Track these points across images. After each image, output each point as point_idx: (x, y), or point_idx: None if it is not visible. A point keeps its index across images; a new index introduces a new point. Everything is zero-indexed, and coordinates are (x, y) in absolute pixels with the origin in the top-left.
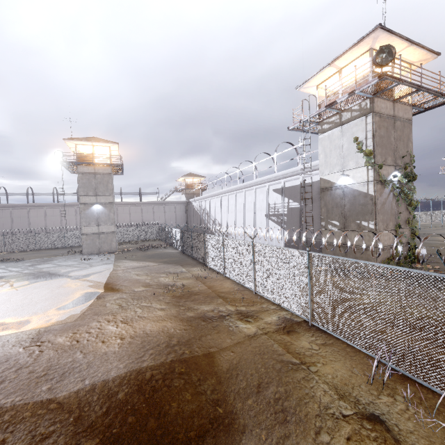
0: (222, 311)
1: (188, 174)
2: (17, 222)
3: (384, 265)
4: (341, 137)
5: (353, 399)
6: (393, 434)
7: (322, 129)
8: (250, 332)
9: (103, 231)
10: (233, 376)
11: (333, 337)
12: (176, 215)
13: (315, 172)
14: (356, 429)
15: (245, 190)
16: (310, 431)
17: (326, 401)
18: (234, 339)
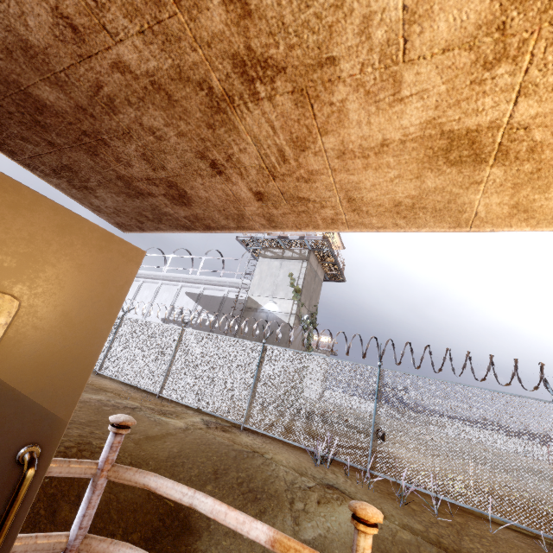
0: (123, 403)
1: None
2: None
3: (337, 359)
4: (280, 268)
5: (310, 475)
6: (347, 494)
7: (265, 255)
8: (180, 425)
9: None
10: (179, 463)
11: (268, 439)
12: None
13: (243, 290)
14: (322, 494)
15: (143, 280)
16: (284, 503)
17: (290, 478)
18: (162, 429)
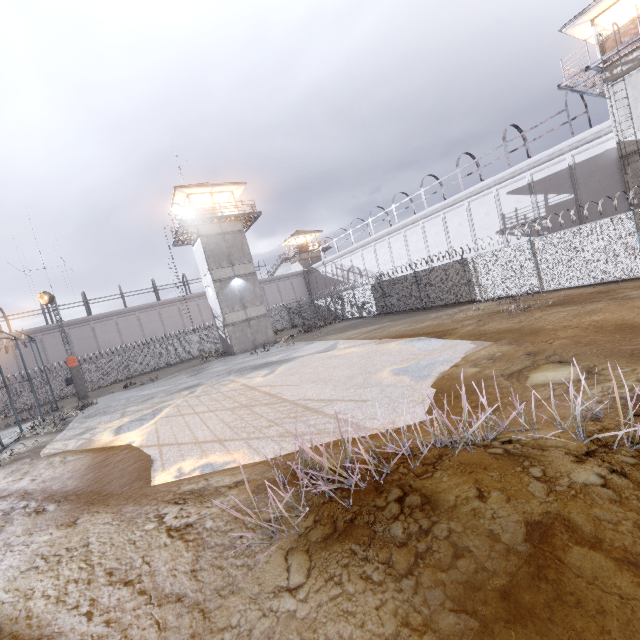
0: None
1: (296, 232)
2: (80, 347)
3: None
4: None
5: None
6: None
7: (614, 75)
8: None
9: (252, 315)
10: None
11: None
12: (296, 292)
13: (598, 142)
14: None
15: (443, 213)
16: None
17: None
18: None
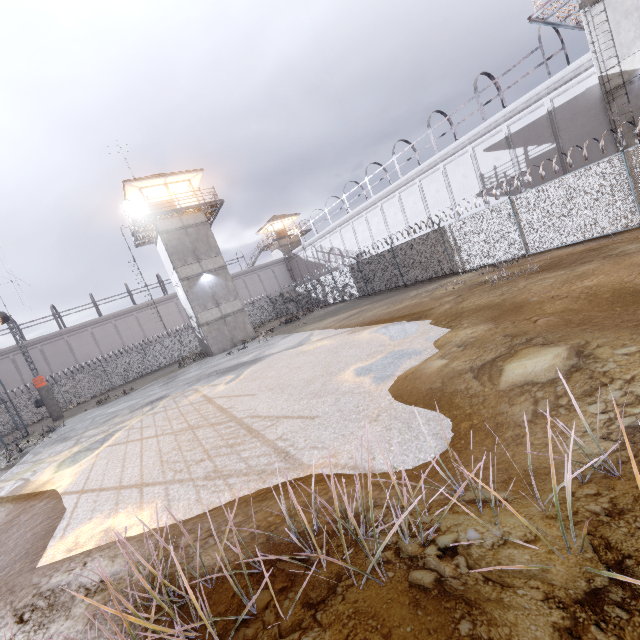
0: None
1: (272, 217)
2: (57, 363)
3: None
4: None
5: None
6: None
7: None
8: None
9: (227, 312)
10: None
11: None
12: (279, 281)
13: (578, 80)
14: None
15: (418, 180)
16: None
17: None
18: None
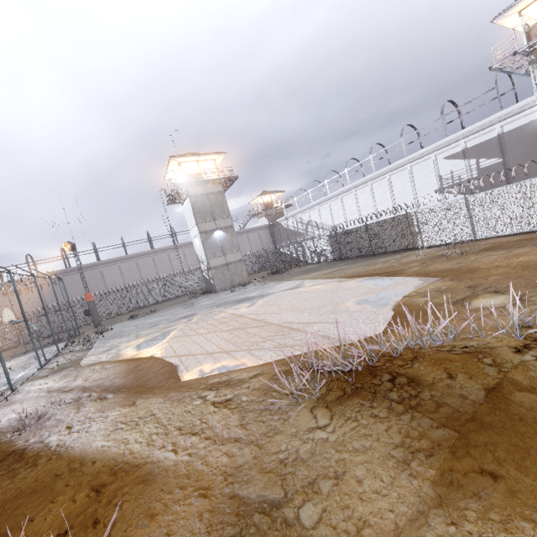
0: None
1: (263, 192)
2: (92, 286)
3: None
4: None
5: None
6: None
7: None
8: None
9: (230, 260)
10: None
11: None
12: (262, 242)
13: (523, 114)
14: None
15: (388, 175)
16: None
17: None
18: None
